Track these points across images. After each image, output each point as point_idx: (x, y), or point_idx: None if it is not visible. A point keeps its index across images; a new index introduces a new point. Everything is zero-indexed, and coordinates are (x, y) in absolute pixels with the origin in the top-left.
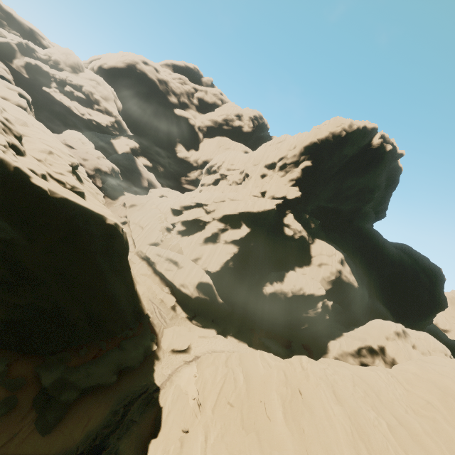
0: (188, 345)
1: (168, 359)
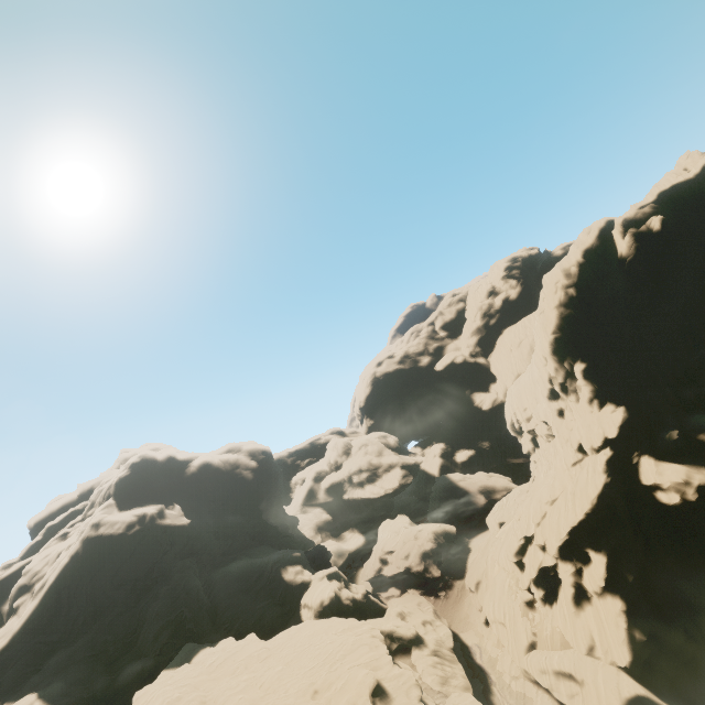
0: None
1: None
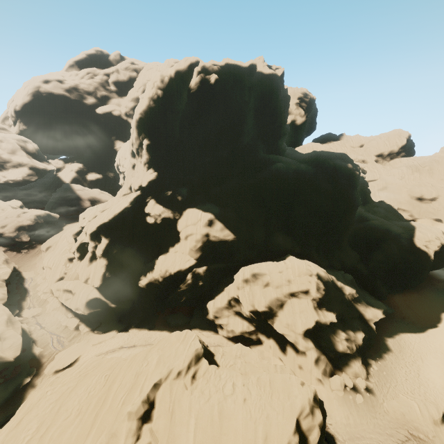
0: (74, 360)
1: (45, 382)
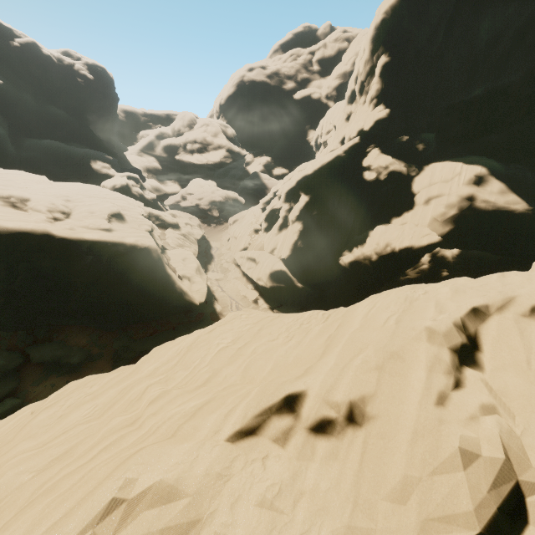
0: None
1: None
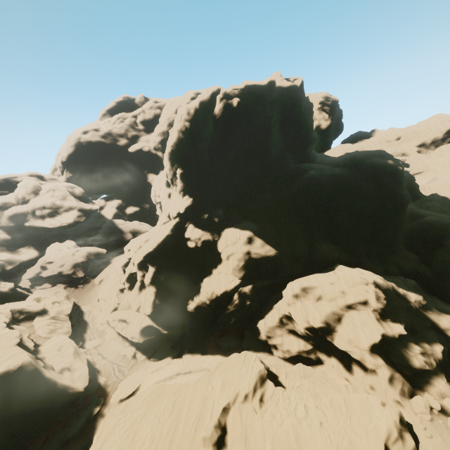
0: (135, 389)
1: (112, 411)
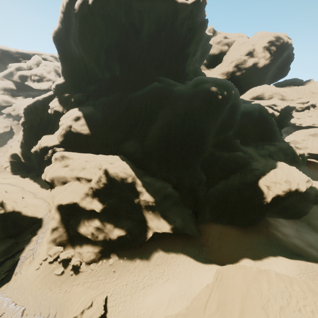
0: None
1: None
